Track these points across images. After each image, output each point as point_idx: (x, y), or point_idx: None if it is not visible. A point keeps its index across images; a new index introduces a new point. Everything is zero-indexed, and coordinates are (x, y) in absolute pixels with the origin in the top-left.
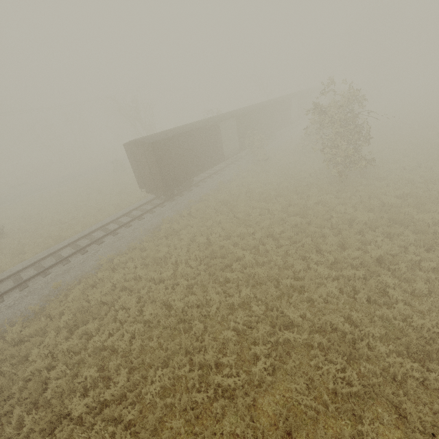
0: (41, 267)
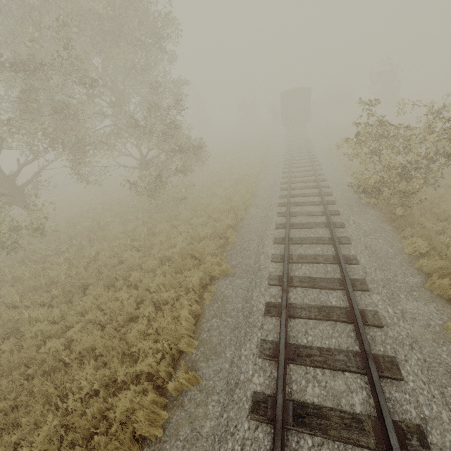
0: (299, 147)
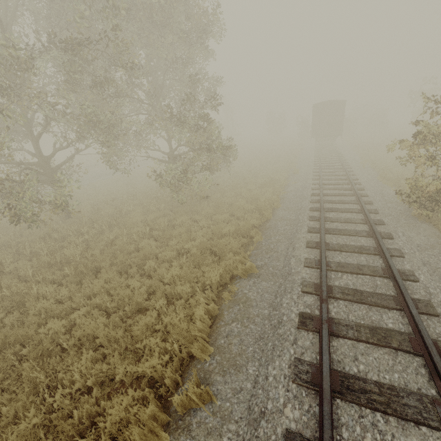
0: (330, 158)
